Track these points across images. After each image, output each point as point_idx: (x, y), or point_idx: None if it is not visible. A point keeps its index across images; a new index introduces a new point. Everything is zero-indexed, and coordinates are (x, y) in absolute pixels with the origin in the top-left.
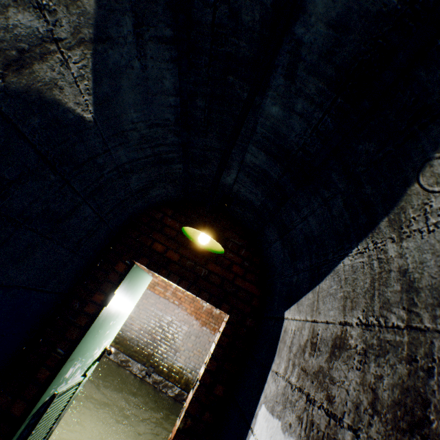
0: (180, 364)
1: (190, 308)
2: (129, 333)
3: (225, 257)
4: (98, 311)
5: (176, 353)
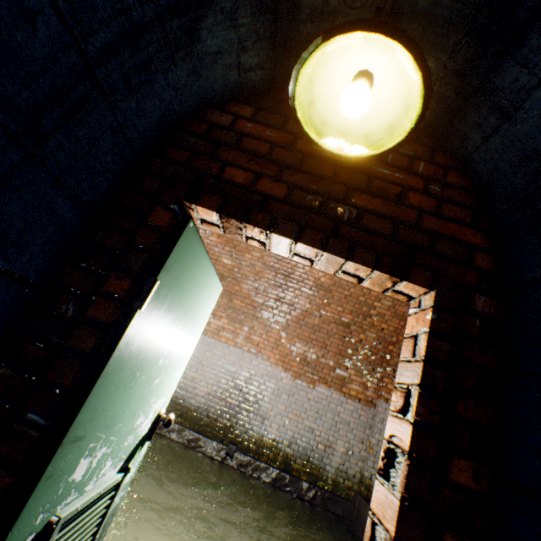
0: (272, 436)
1: (273, 356)
2: (193, 400)
3: (386, 180)
4: (123, 322)
5: (264, 421)
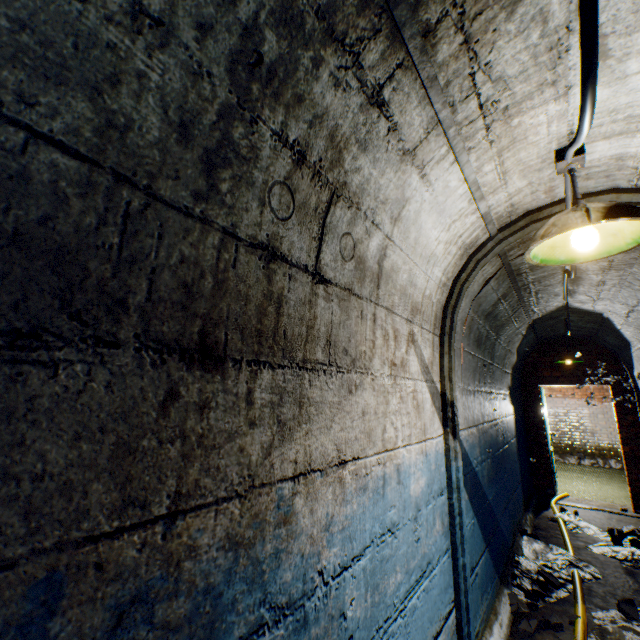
0: (605, 442)
1: (575, 394)
2: None
3: (584, 360)
4: (542, 413)
5: (593, 435)
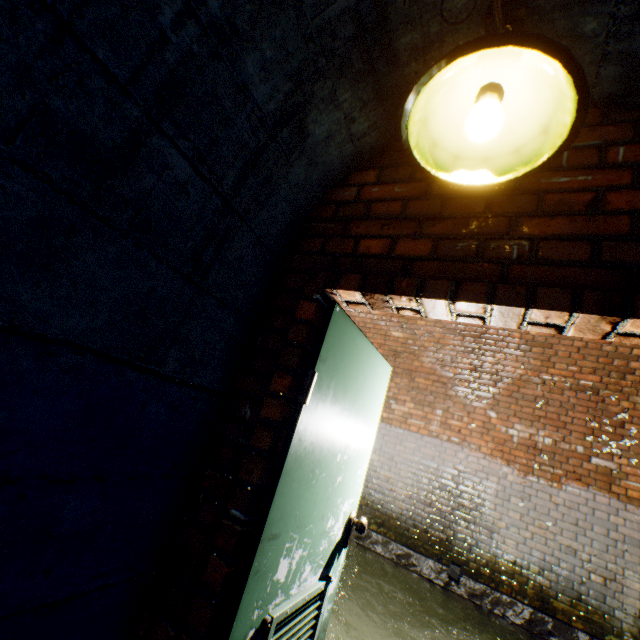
0: (509, 557)
1: (484, 444)
2: (393, 505)
3: (566, 190)
4: (292, 418)
5: (492, 535)
